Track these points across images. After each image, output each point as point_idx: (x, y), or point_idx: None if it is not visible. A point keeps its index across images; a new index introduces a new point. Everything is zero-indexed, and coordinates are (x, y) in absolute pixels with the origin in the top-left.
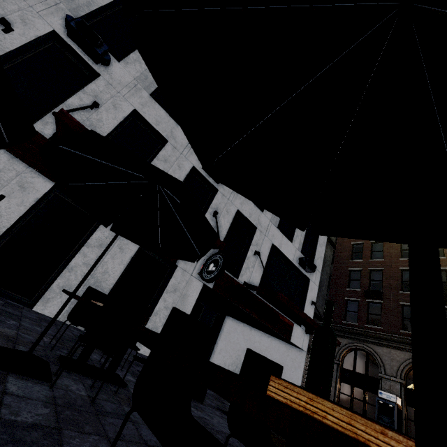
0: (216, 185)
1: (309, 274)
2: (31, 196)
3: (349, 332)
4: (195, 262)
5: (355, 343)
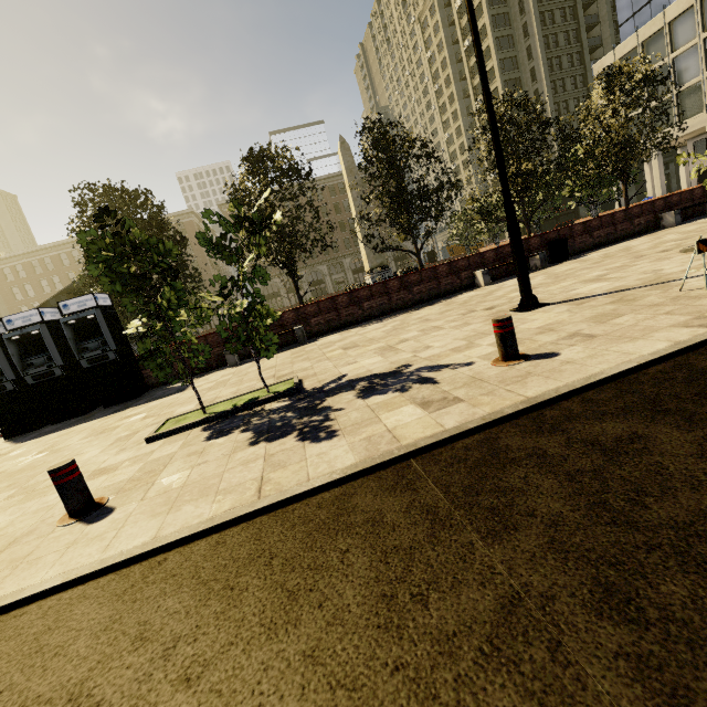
0: None
1: None
2: None
3: None
4: None
5: None
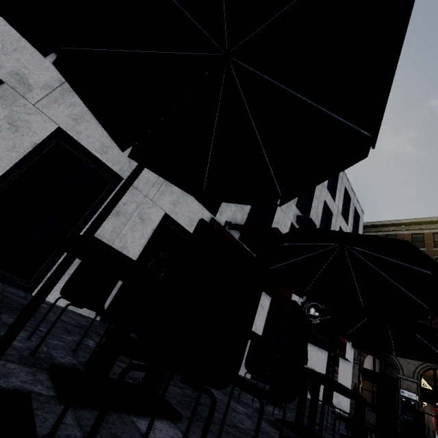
0: None
1: None
2: None
3: None
4: None
5: None
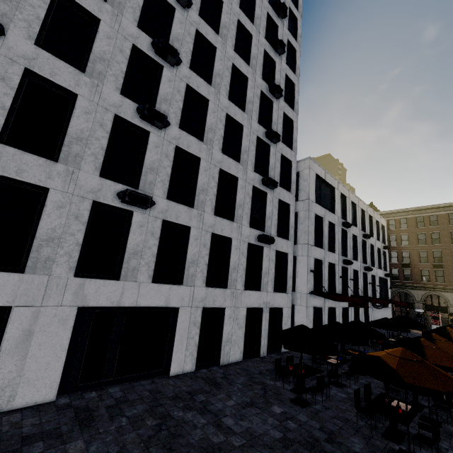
0: (366, 272)
1: (387, 277)
2: (353, 314)
3: (396, 285)
4: (370, 303)
5: (399, 290)
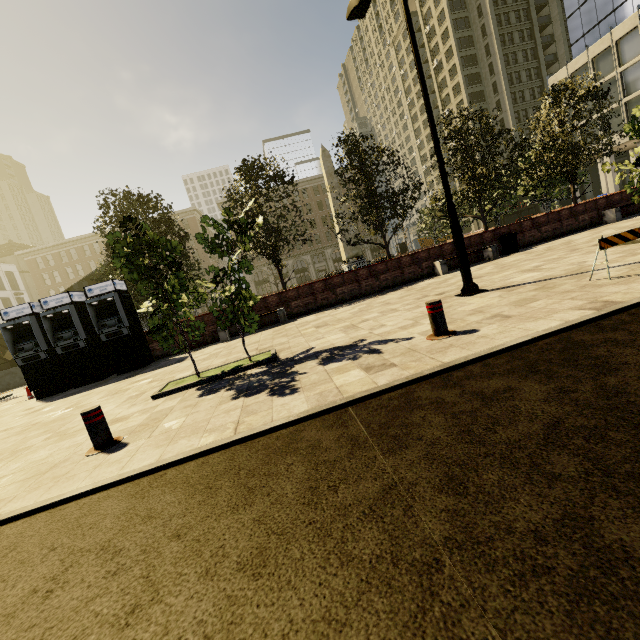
0: None
1: None
2: None
3: None
4: None
5: None
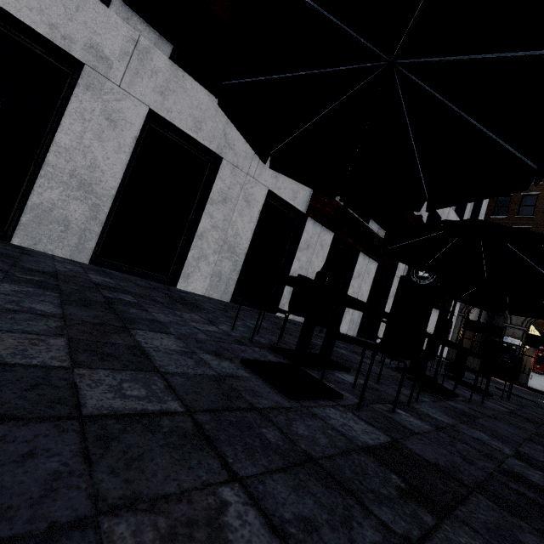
0: None
1: None
2: (326, 251)
3: None
4: (404, 268)
5: None
